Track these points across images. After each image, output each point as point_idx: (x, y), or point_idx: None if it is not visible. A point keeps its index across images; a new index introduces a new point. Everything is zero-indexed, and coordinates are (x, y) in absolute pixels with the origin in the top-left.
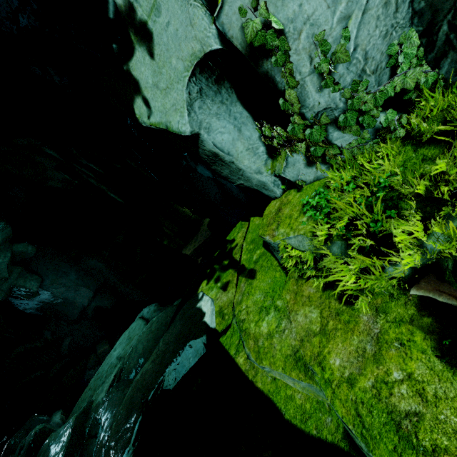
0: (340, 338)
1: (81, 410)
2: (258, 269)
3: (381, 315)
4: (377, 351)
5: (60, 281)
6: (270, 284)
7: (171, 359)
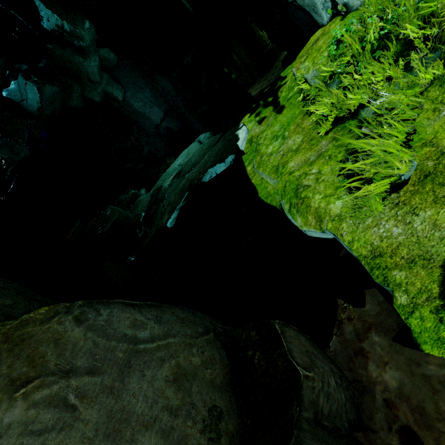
0: (302, 153)
1: (156, 188)
2: (287, 106)
3: (334, 142)
4: (314, 160)
5: (138, 96)
6: (288, 119)
7: (210, 166)
